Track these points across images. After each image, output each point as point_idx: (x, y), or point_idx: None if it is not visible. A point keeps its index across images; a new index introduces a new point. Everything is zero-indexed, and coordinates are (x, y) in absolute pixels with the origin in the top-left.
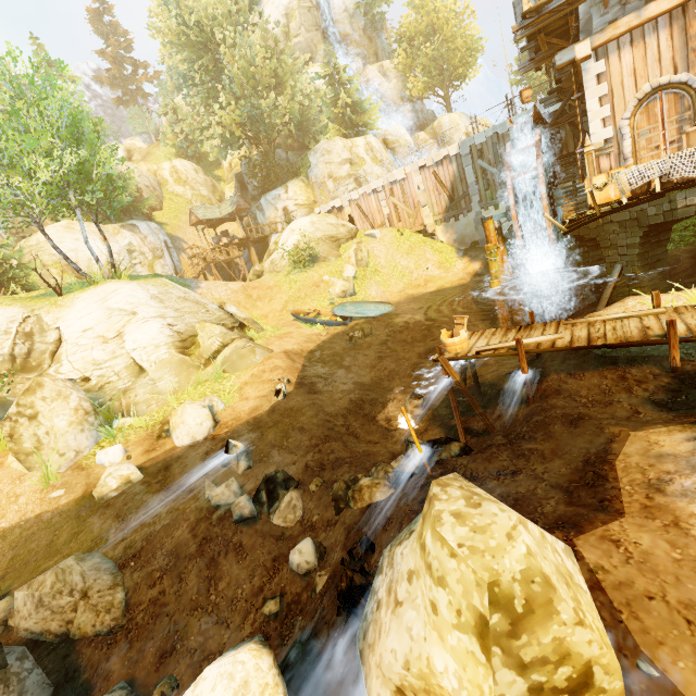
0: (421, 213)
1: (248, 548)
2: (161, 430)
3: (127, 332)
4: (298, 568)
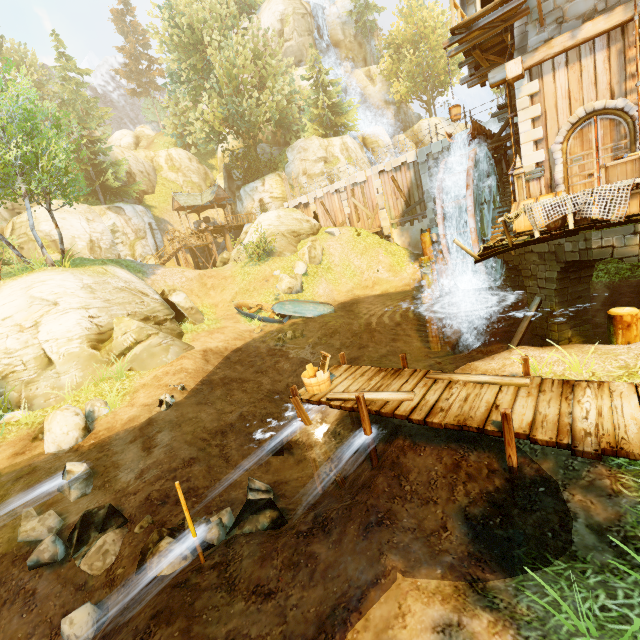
0: (379, 215)
1: (40, 598)
2: (40, 430)
3: (44, 322)
4: (68, 639)
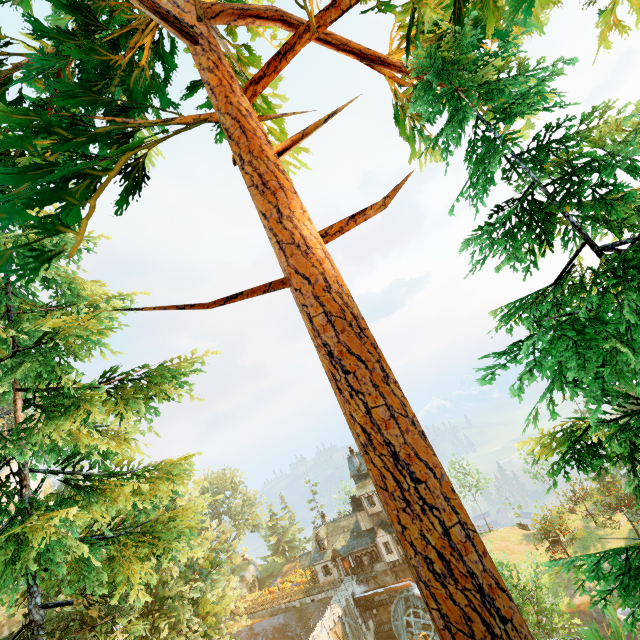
0: None
1: None
2: None
3: None
4: None
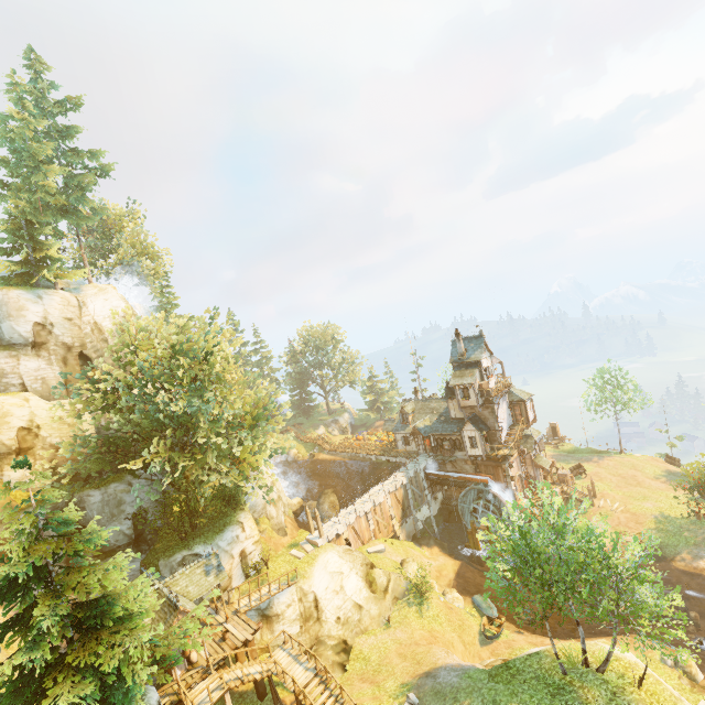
0: (391, 523)
1: None
2: (697, 684)
3: None
4: None
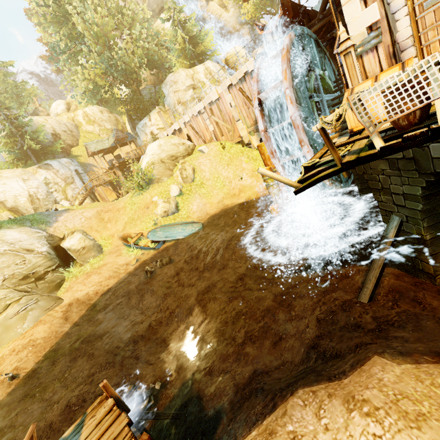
0: (237, 127)
1: None
2: None
3: None
4: None
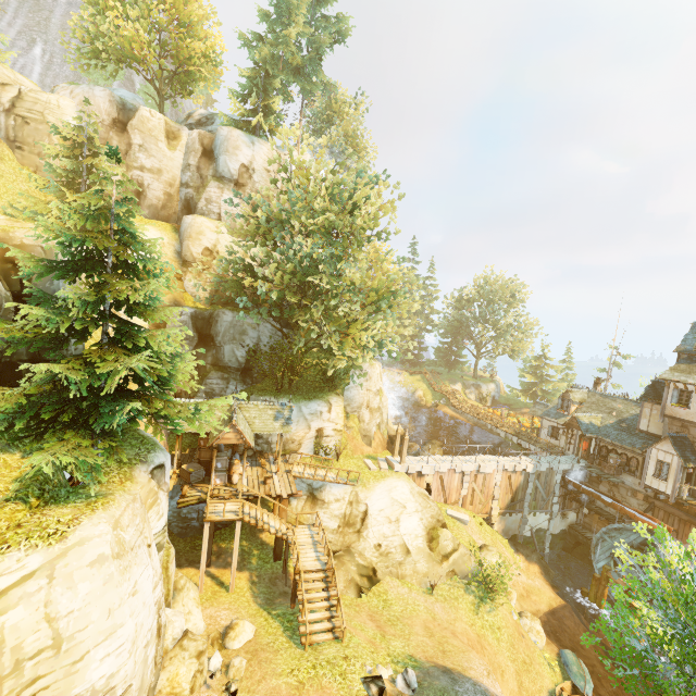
0: (490, 503)
1: None
2: None
3: None
4: None
